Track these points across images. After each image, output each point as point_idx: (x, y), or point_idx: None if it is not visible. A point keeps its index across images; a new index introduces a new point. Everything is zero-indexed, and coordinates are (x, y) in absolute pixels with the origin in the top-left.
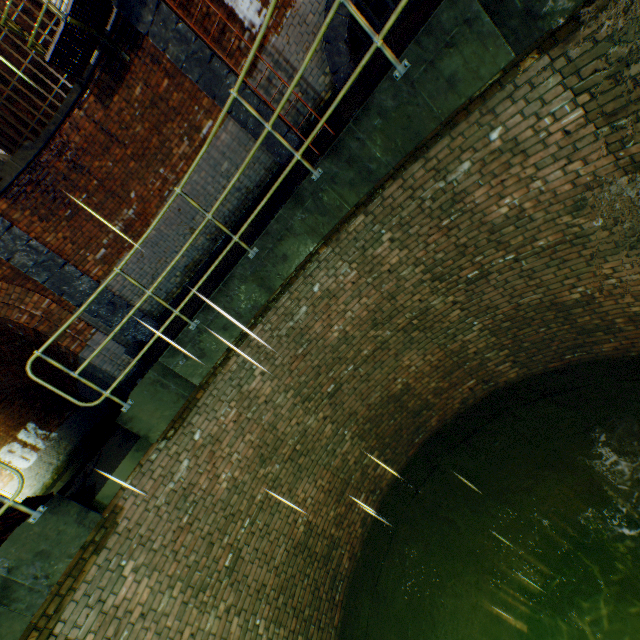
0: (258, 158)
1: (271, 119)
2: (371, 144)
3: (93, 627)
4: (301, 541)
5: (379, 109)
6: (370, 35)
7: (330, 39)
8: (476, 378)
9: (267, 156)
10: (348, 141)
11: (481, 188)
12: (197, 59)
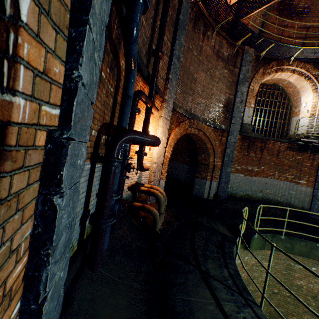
0: (304, 202)
1: None
2: None
3: None
4: None
5: None
6: None
7: None
8: None
9: (307, 205)
10: None
11: None
12: None
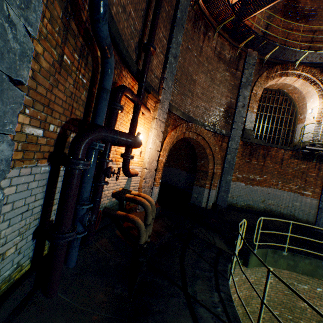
0: (309, 215)
1: None
2: None
3: None
4: None
5: None
6: None
7: None
8: None
9: (312, 218)
10: None
11: None
12: None
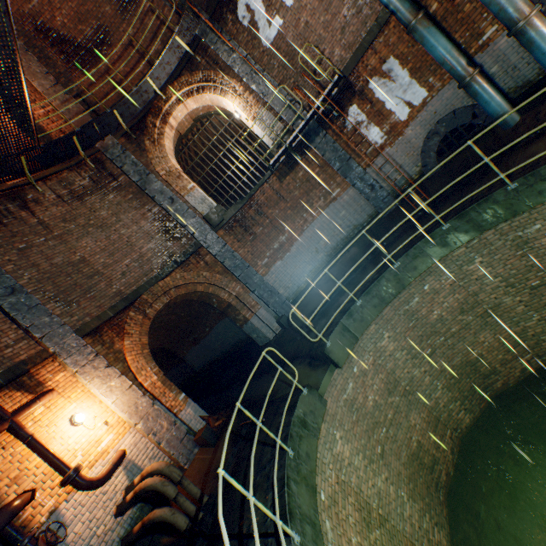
0: (364, 209)
1: (426, 201)
2: (484, 214)
3: (330, 461)
4: (413, 451)
5: (493, 200)
6: (498, 174)
7: (425, 151)
8: (531, 353)
9: (370, 208)
10: (470, 212)
11: (545, 236)
12: (340, 159)
